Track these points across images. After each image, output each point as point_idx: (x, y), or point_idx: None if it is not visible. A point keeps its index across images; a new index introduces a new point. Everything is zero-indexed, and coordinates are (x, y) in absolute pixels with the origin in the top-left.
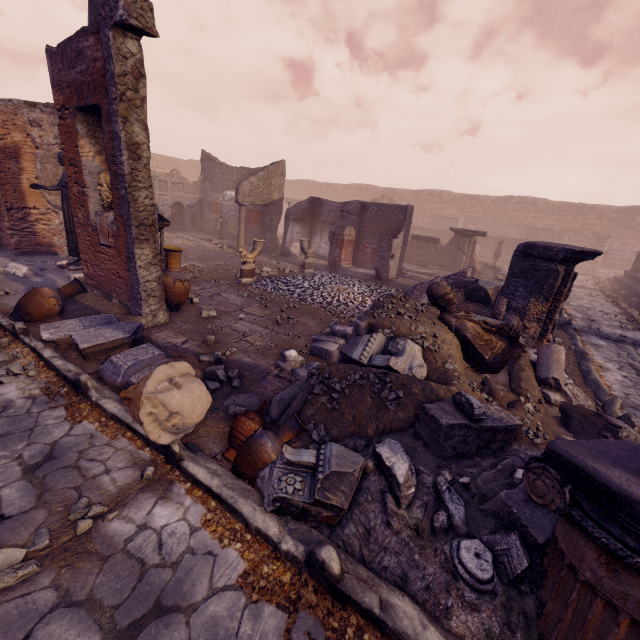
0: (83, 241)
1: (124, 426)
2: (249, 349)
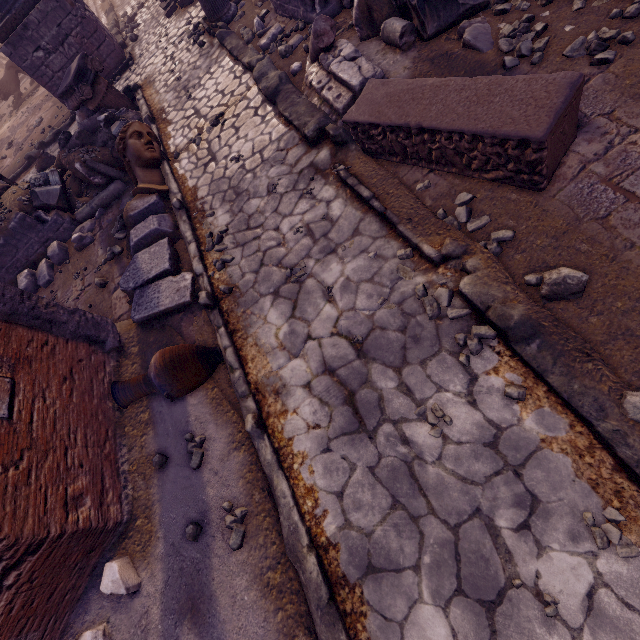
0: (9, 503)
1: (176, 179)
2: (91, 269)
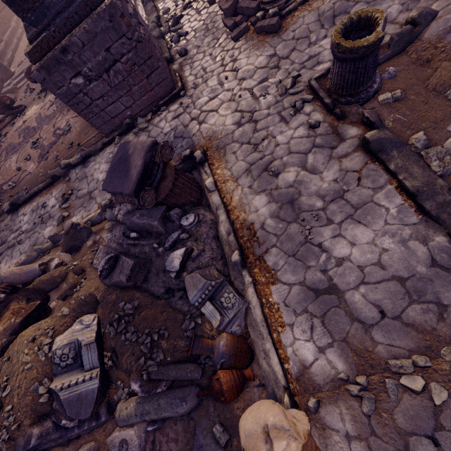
0: None
1: None
2: None
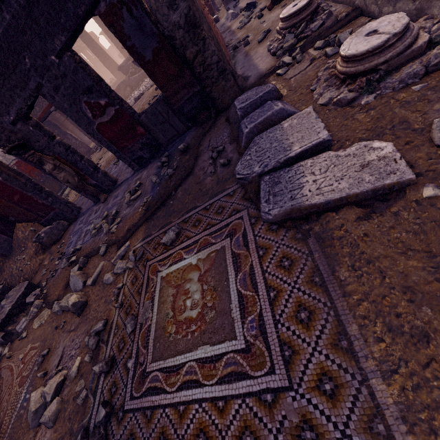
0: None
1: None
2: None
